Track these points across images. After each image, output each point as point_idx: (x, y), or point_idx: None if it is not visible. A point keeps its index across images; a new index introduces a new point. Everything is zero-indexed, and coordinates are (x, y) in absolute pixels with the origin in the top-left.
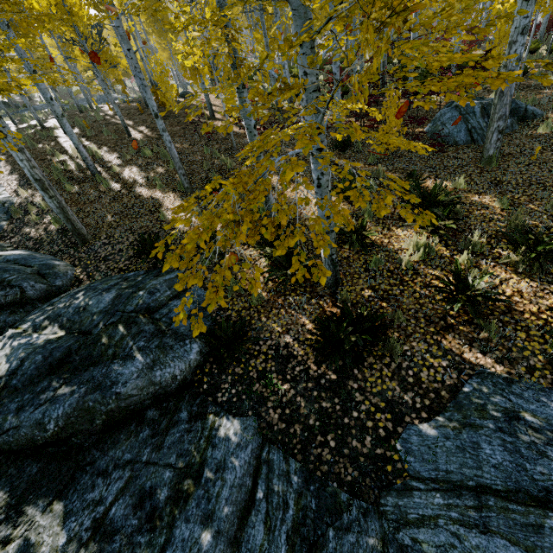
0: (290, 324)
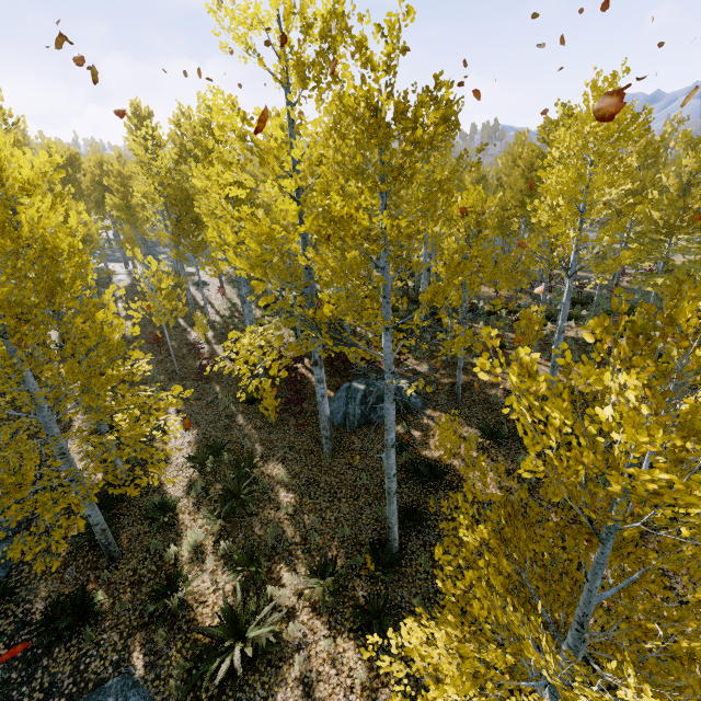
0: (55, 591)
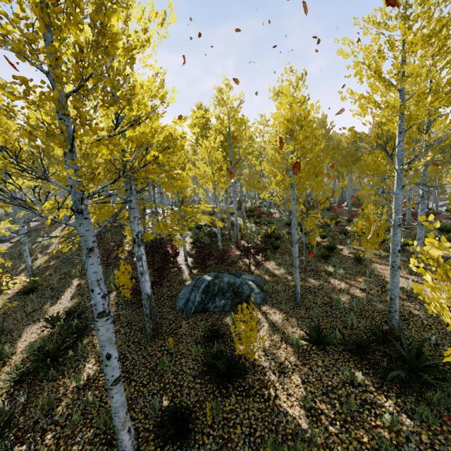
0: None
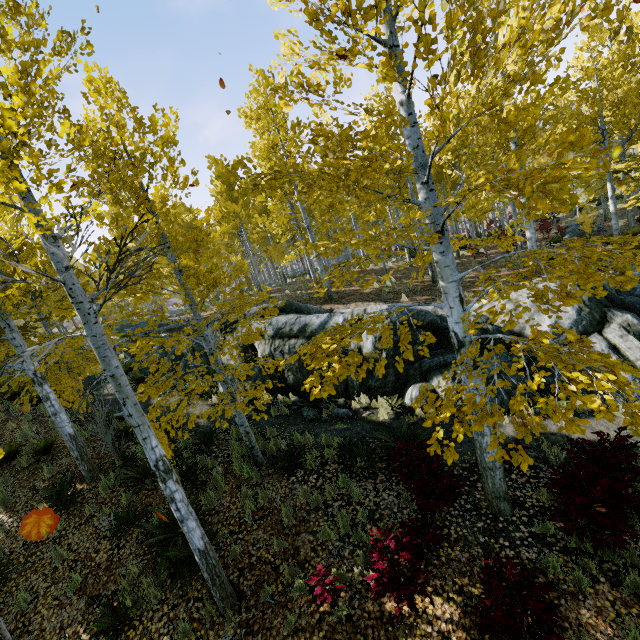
0: None
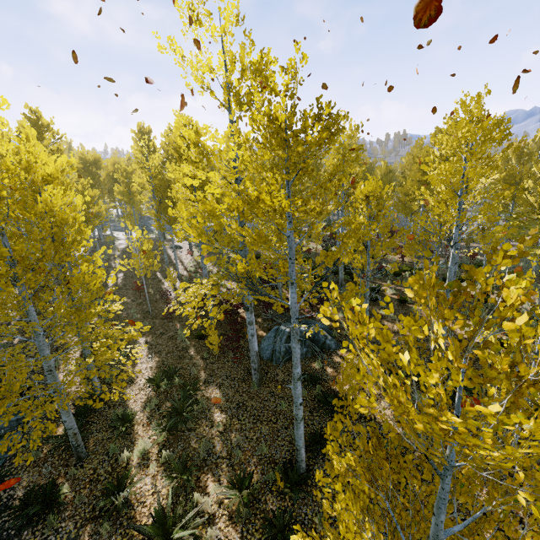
0: (33, 482)
